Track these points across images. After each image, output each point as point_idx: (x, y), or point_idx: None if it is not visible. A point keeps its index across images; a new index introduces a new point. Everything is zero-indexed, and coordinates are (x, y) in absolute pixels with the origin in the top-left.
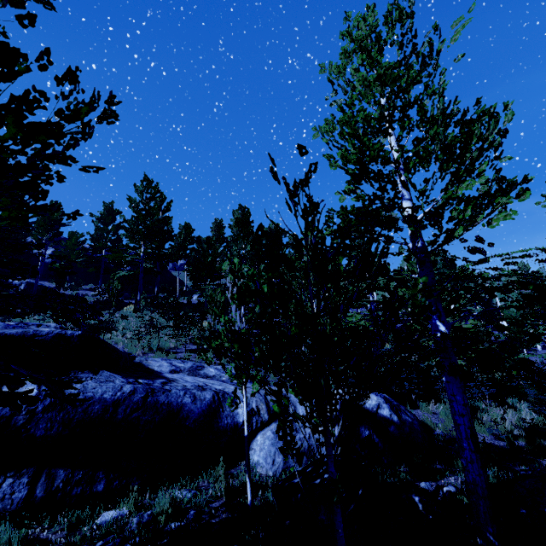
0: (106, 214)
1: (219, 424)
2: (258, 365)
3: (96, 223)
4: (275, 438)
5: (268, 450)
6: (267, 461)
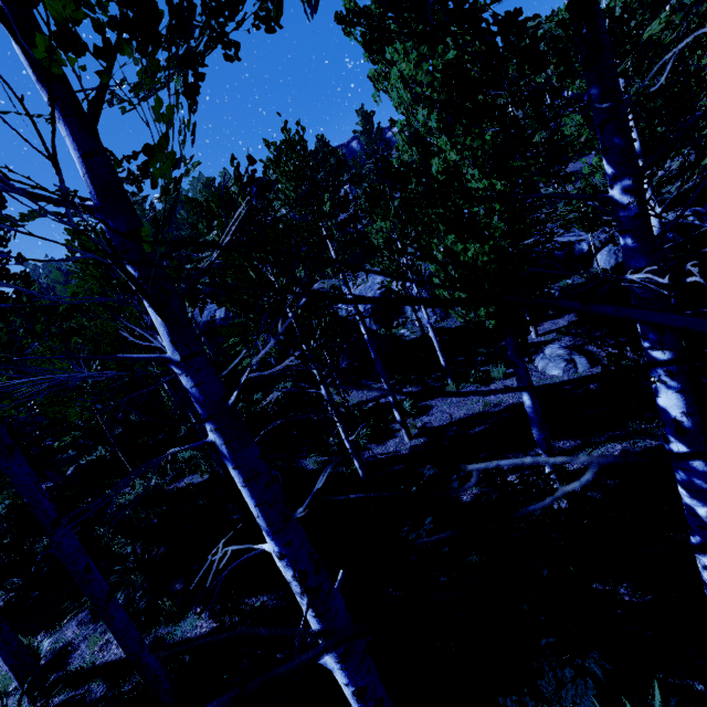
0: (364, 124)
1: (574, 256)
2: (600, 227)
3: (362, 138)
4: (608, 254)
5: (605, 260)
6: (605, 264)
